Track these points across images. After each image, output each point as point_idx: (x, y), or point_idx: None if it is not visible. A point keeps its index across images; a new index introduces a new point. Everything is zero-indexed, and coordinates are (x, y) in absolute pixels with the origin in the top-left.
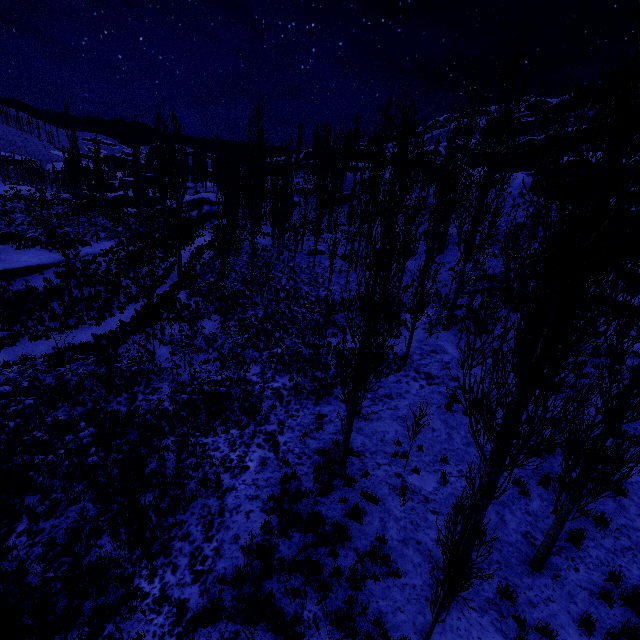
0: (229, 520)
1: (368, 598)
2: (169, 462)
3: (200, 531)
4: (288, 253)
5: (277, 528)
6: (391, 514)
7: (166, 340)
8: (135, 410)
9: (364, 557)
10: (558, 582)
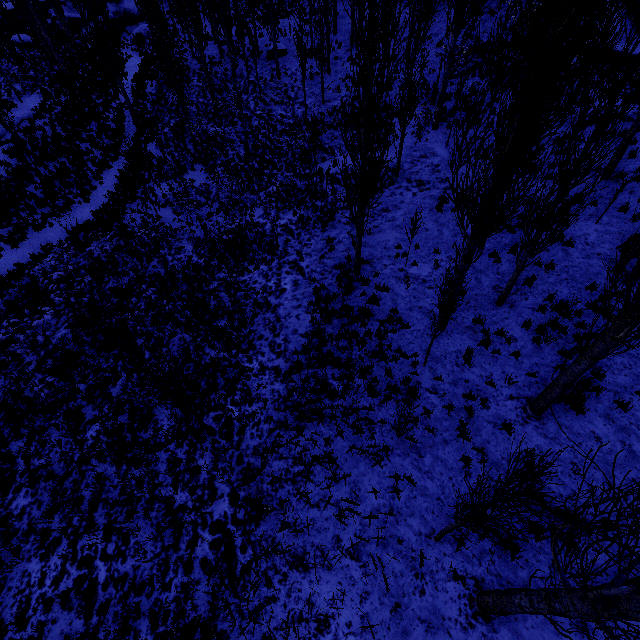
0: (286, 323)
1: (391, 342)
2: (224, 299)
3: (269, 333)
4: (245, 63)
5: (321, 320)
6: (399, 296)
7: (162, 202)
8: (173, 269)
9: (384, 323)
10: (513, 309)
